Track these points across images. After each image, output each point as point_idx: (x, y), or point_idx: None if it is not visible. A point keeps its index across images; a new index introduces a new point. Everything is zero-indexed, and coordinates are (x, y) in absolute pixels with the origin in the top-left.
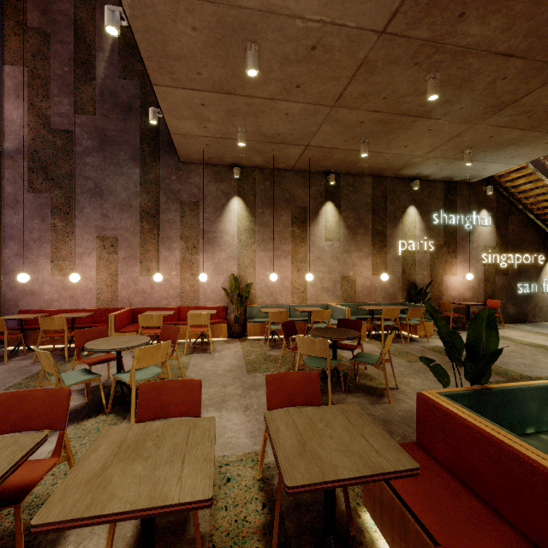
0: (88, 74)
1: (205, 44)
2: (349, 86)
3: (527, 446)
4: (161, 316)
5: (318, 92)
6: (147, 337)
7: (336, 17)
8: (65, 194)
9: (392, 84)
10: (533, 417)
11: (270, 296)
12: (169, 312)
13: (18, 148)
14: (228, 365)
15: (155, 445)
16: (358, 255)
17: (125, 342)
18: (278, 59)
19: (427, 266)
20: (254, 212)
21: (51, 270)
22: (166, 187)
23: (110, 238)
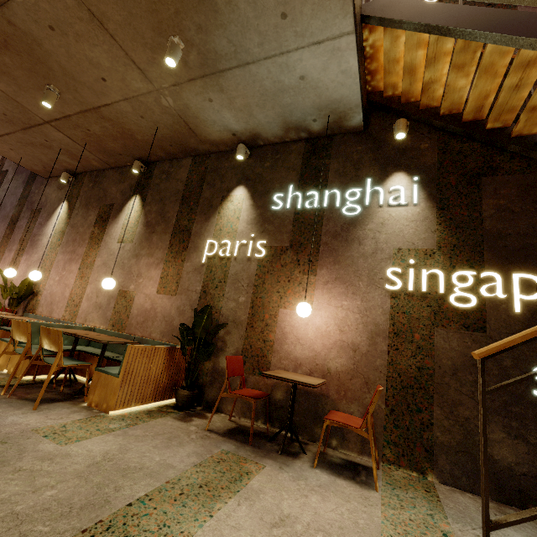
0: None
1: None
2: None
3: None
4: None
5: None
6: None
7: None
8: None
9: None
10: None
11: (49, 306)
12: None
13: None
14: None
15: None
16: (148, 261)
17: None
18: None
19: (248, 286)
20: (72, 214)
21: None
22: (30, 199)
23: None
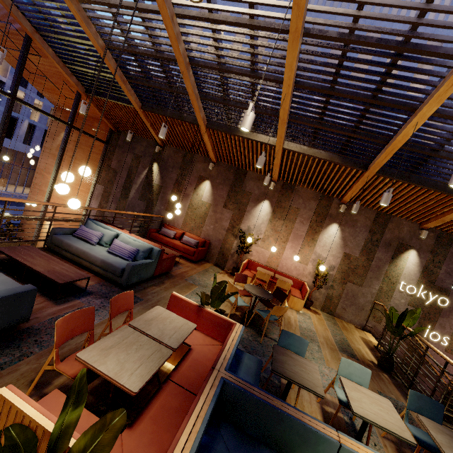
0: (126, 194)
1: None
2: None
3: None
4: None
5: None
6: None
7: None
8: None
9: None
10: None
11: None
12: None
13: None
14: None
15: None
16: None
17: None
18: None
19: None
20: None
21: None
22: None
23: None
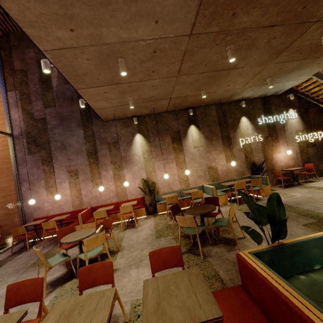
0: (48, 86)
1: (96, 65)
2: (182, 64)
3: (293, 292)
4: (105, 211)
5: (166, 72)
6: (94, 229)
7: (161, 35)
8: (47, 152)
9: (207, 57)
10: (317, 258)
11: (167, 186)
12: (111, 207)
13: (20, 133)
14: (145, 234)
15: (78, 313)
16: (215, 152)
17: (81, 235)
18: (137, 62)
19: (260, 151)
20: (149, 140)
21: (46, 194)
22: (98, 136)
23: (73, 171)
